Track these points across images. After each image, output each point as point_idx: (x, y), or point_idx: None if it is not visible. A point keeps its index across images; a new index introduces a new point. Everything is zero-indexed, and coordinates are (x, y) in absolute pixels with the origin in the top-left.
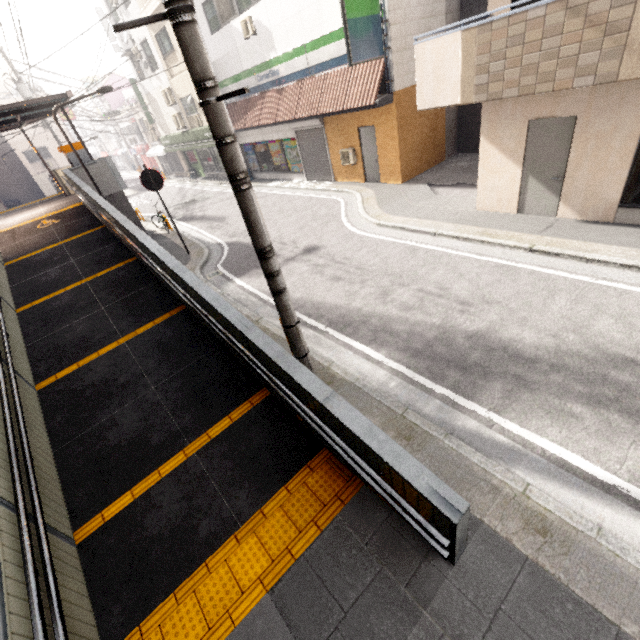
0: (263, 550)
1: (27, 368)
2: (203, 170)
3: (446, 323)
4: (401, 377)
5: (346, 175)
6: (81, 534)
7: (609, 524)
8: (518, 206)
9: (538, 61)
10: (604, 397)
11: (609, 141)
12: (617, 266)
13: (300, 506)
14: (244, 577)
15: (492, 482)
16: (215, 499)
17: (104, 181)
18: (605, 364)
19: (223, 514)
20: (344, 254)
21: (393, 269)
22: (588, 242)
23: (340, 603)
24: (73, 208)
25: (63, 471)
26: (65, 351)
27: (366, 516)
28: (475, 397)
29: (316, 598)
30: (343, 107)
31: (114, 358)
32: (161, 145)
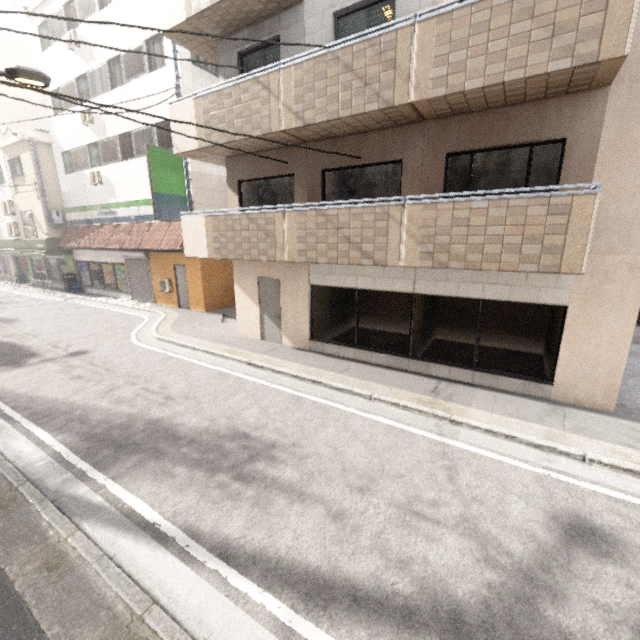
0: None
1: None
2: (34, 277)
3: (140, 413)
4: (56, 457)
5: (164, 300)
6: None
7: (123, 553)
8: (262, 334)
9: (242, 242)
10: (206, 460)
11: (297, 297)
12: (290, 376)
13: None
14: None
15: (48, 534)
16: None
17: None
18: (227, 438)
19: None
20: (106, 358)
21: (138, 372)
22: (286, 360)
23: None
24: None
25: None
26: None
27: None
28: (108, 468)
29: None
30: (158, 247)
31: None
32: None
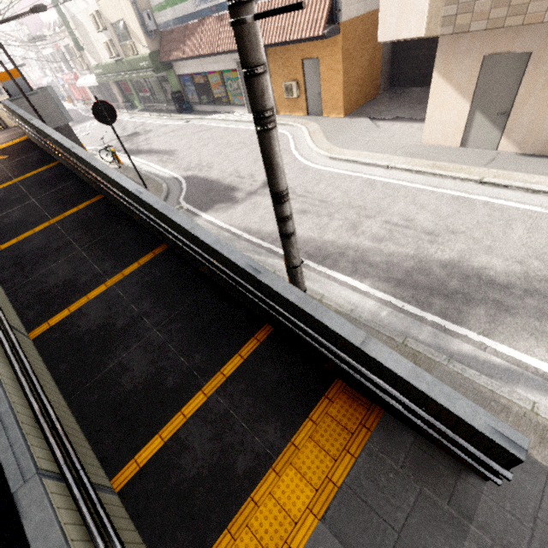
0: (304, 481)
1: (15, 317)
2: (139, 101)
3: (419, 253)
4: (390, 306)
5: (288, 108)
6: (118, 482)
7: None
8: (462, 140)
9: None
10: None
11: None
12: None
13: (329, 436)
14: (293, 508)
15: (501, 402)
16: (245, 435)
17: (48, 113)
18: None
19: (256, 449)
20: (304, 187)
21: (356, 202)
22: (531, 174)
23: (391, 525)
24: (18, 142)
25: (82, 420)
26: (51, 296)
27: (394, 441)
28: (463, 322)
29: (367, 522)
30: (290, 37)
31: (106, 301)
32: (91, 74)
